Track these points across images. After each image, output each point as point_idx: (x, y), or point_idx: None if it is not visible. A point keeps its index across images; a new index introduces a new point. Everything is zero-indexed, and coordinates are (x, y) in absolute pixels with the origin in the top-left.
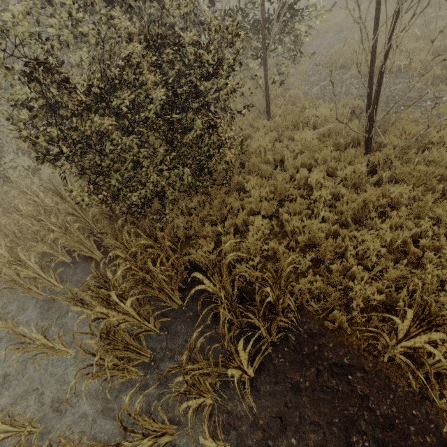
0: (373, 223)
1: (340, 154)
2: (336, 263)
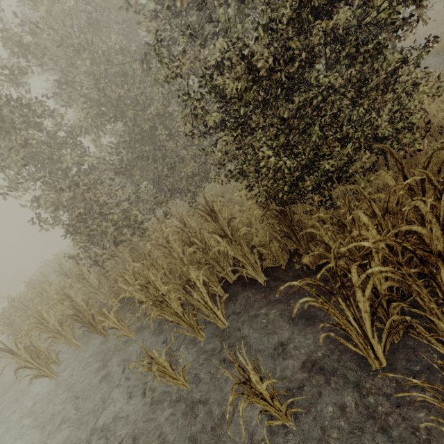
0: None
1: None
2: None
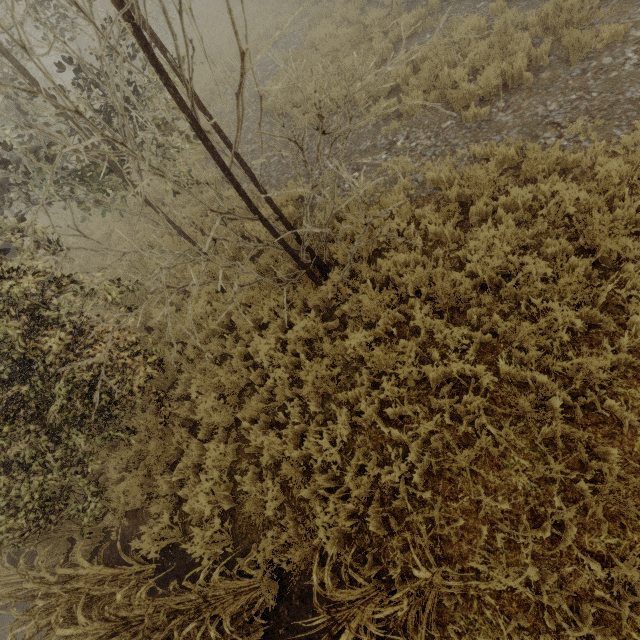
0: (342, 396)
1: (298, 283)
2: (312, 478)
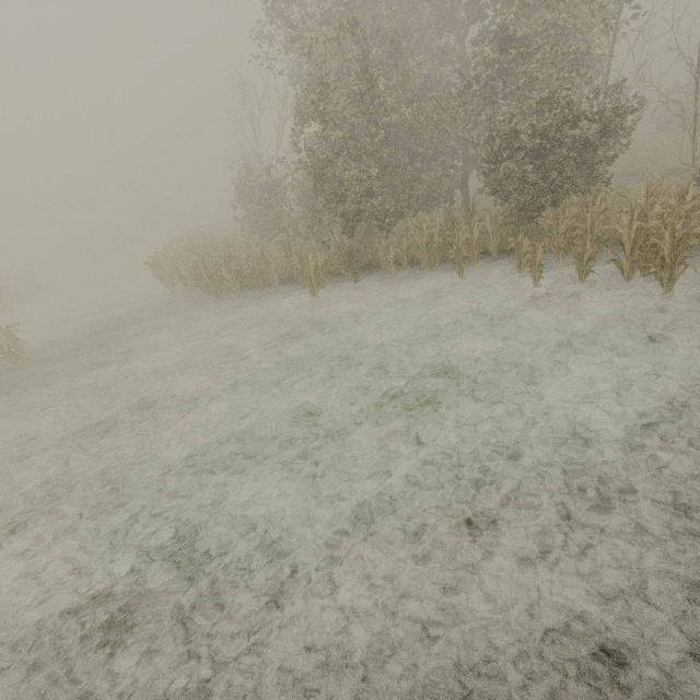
0: None
1: None
2: None
